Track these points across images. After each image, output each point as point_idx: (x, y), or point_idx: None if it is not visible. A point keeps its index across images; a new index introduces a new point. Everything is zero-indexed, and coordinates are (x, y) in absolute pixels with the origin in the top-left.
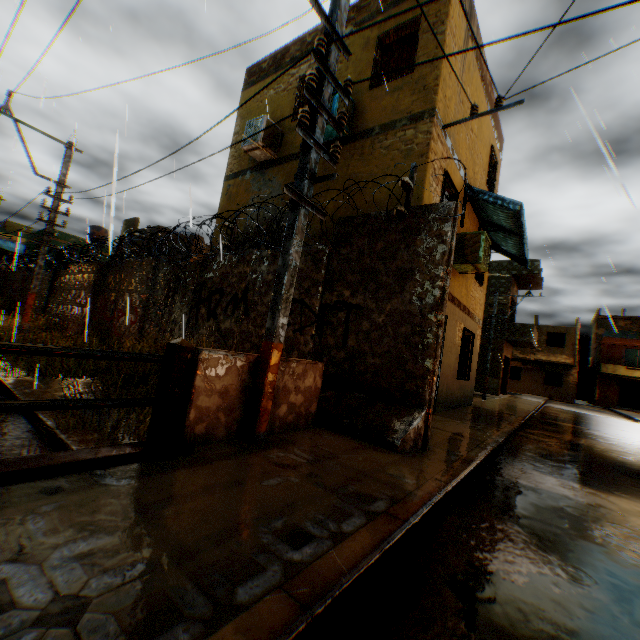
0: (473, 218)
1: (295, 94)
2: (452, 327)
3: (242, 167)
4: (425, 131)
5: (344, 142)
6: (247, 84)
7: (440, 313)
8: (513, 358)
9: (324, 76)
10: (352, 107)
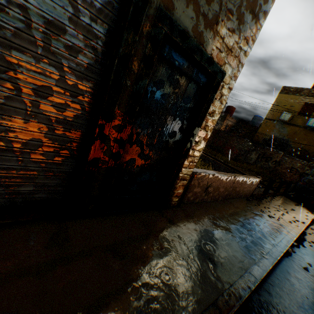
0: None
1: (300, 106)
2: None
3: (273, 118)
4: None
5: (313, 130)
6: (282, 91)
7: None
8: None
9: None
10: None
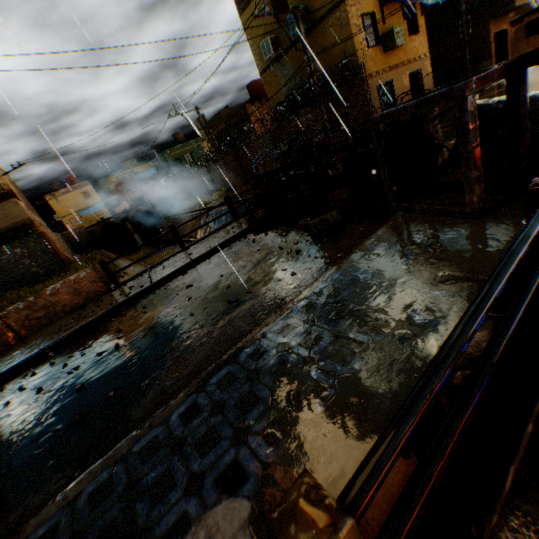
0: (393, 6)
1: (272, 10)
2: (399, 82)
3: (266, 65)
4: (344, 12)
5: (310, 31)
6: (240, 12)
7: (371, 103)
8: (532, 12)
9: (310, 65)
10: (306, 11)
